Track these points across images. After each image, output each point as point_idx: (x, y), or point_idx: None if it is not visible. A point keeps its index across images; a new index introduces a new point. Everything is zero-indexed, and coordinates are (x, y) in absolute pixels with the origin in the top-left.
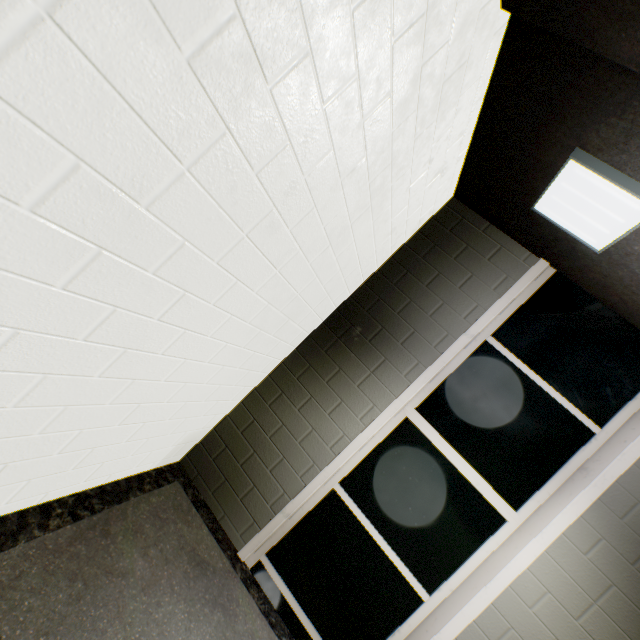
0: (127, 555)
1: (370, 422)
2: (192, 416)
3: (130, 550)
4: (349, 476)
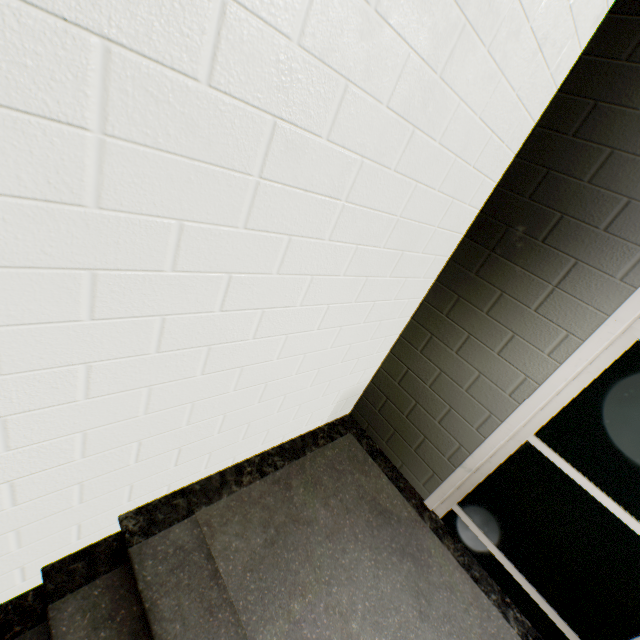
0: (309, 505)
1: (565, 357)
2: (336, 378)
3: (311, 501)
4: (548, 426)
